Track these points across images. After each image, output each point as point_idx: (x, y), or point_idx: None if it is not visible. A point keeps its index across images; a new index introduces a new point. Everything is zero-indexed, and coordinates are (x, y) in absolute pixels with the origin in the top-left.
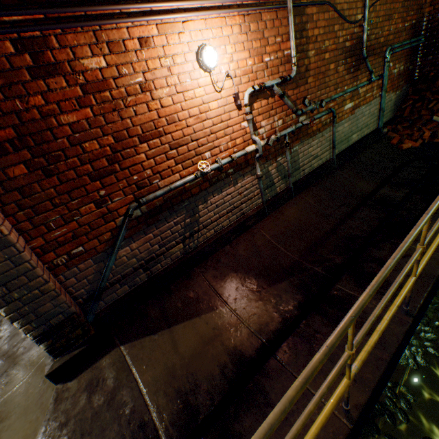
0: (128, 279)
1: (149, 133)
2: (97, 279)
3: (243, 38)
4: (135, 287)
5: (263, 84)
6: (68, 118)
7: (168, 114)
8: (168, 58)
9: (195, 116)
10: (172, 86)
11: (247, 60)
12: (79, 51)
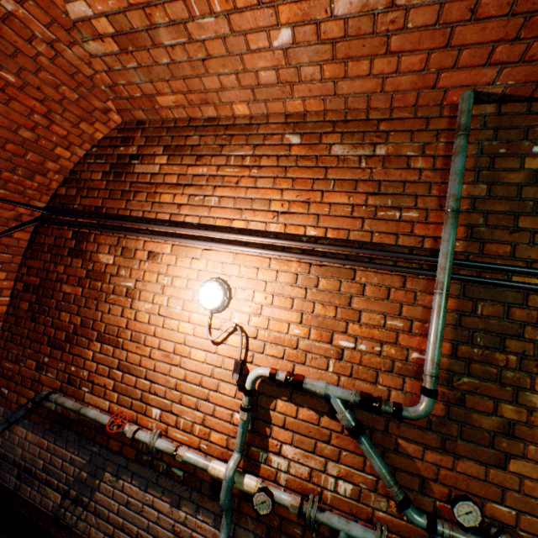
0: (6, 464)
1: (110, 336)
2: None
3: (297, 292)
4: (3, 481)
5: (296, 378)
6: (68, 288)
7: (138, 329)
8: (169, 276)
9: (165, 351)
10: (158, 304)
11: (293, 324)
12: (103, 247)
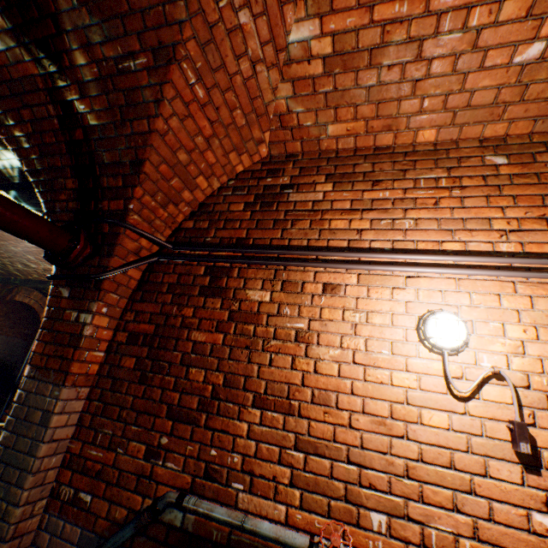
0: None
1: (274, 398)
2: None
3: None
4: None
5: None
6: (199, 335)
7: (321, 385)
8: (359, 312)
9: (375, 416)
10: (348, 349)
11: None
12: (251, 282)
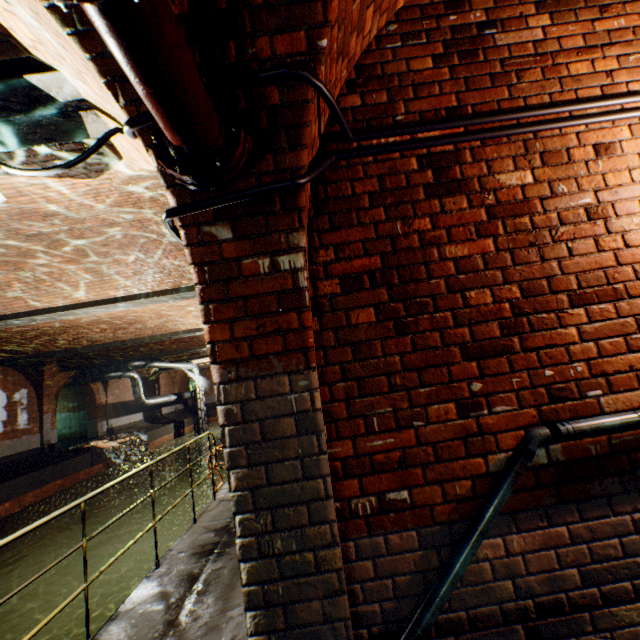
0: (480, 638)
1: (592, 290)
2: (411, 592)
3: None
4: None
5: None
6: (454, 250)
7: (637, 259)
8: None
9: None
10: None
11: None
12: (496, 165)
